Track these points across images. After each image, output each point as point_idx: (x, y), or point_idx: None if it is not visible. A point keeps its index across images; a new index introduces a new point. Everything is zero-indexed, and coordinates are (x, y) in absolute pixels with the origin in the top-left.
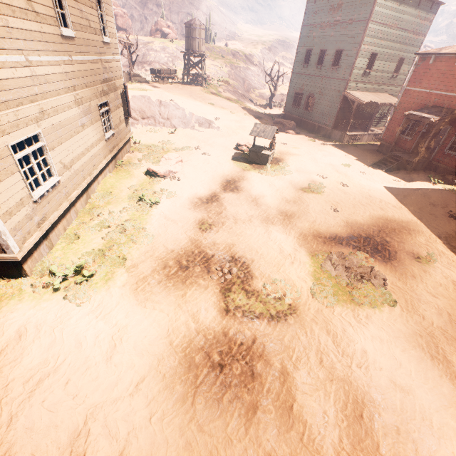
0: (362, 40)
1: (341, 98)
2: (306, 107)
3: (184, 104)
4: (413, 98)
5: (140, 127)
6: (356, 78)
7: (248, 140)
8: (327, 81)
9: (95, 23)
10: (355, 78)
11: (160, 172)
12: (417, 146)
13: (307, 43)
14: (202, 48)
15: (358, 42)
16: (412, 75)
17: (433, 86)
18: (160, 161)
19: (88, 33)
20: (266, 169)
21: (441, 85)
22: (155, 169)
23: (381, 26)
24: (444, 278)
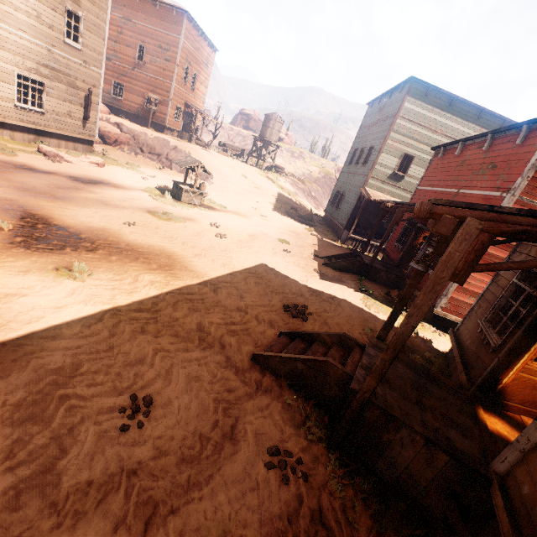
0: (387, 135)
1: (359, 195)
2: (337, 206)
3: (200, 158)
4: (418, 199)
5: (140, 158)
6: (382, 177)
7: (226, 198)
8: (356, 178)
9: (55, 23)
10: (379, 175)
11: (43, 148)
12: (405, 259)
13: (357, 143)
14: (274, 137)
15: (384, 136)
16: (425, 173)
17: (435, 182)
18: (79, 156)
19: (32, 20)
20: (165, 197)
21: (441, 180)
22: (42, 145)
23: (417, 126)
24: (23, 286)
